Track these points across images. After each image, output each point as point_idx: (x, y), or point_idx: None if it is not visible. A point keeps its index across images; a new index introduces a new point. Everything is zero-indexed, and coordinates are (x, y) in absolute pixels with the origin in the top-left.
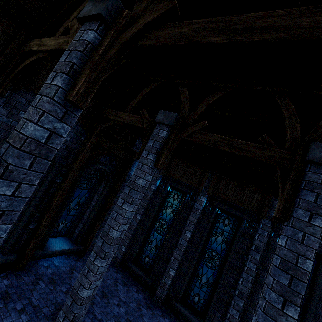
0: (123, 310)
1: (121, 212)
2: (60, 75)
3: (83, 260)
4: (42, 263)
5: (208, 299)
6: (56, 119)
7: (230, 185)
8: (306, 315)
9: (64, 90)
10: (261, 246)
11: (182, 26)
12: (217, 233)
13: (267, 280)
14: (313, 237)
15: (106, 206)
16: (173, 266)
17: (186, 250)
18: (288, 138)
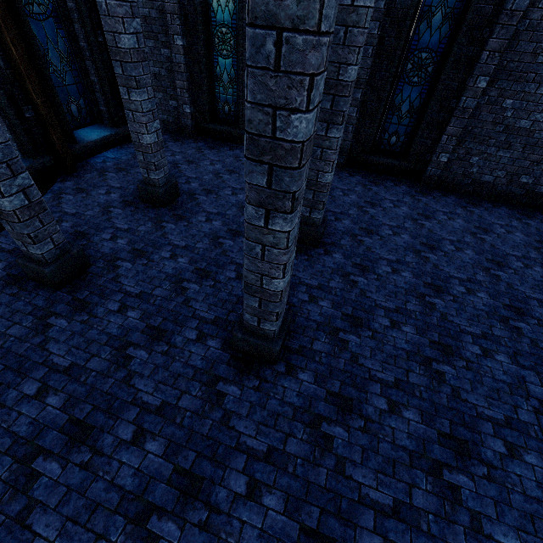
0: (219, 166)
1: None
2: None
3: None
4: (95, 162)
5: None
6: None
7: None
8: (444, 67)
9: None
10: None
11: None
12: None
13: None
14: None
15: None
16: None
17: None
18: None
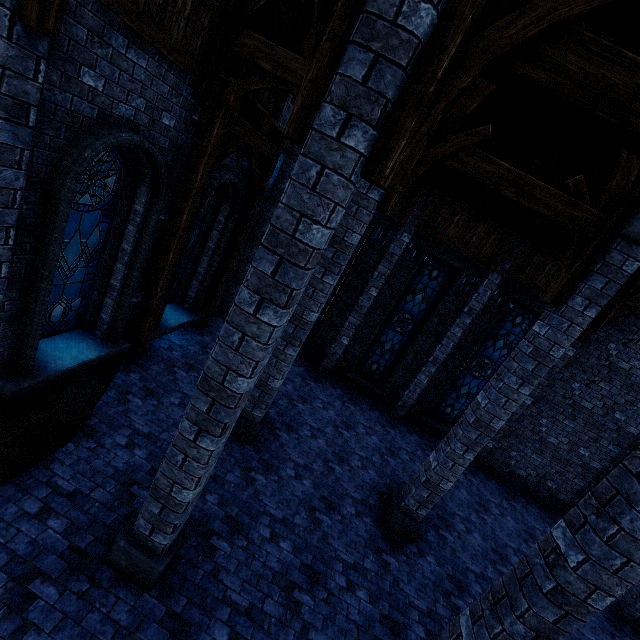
0: (290, 387)
1: (321, 287)
2: (360, 126)
3: (208, 333)
4: (159, 345)
5: (389, 366)
6: (341, 210)
7: (457, 217)
8: None
9: (365, 158)
10: (477, 309)
11: (617, 65)
12: (417, 290)
13: (509, 365)
14: (578, 328)
15: (233, 249)
16: (347, 334)
17: (368, 313)
18: (611, 188)
